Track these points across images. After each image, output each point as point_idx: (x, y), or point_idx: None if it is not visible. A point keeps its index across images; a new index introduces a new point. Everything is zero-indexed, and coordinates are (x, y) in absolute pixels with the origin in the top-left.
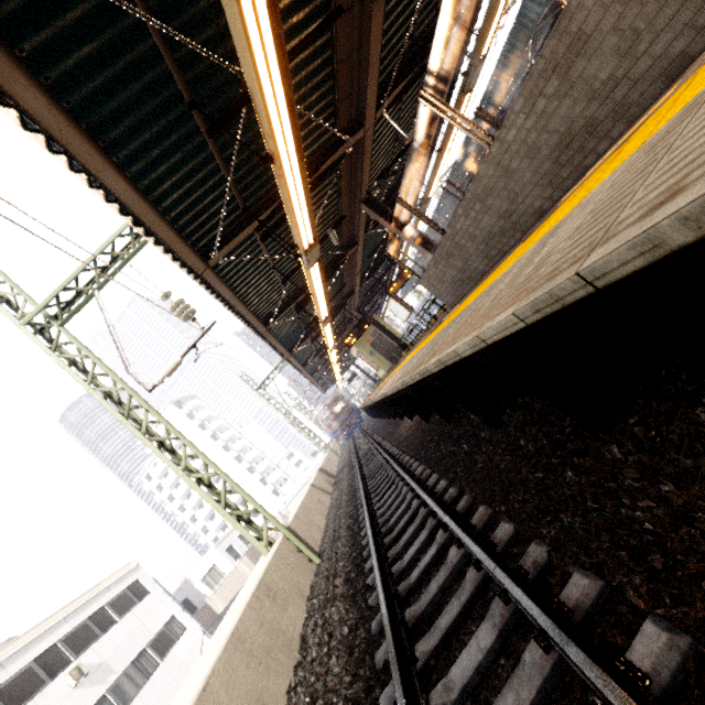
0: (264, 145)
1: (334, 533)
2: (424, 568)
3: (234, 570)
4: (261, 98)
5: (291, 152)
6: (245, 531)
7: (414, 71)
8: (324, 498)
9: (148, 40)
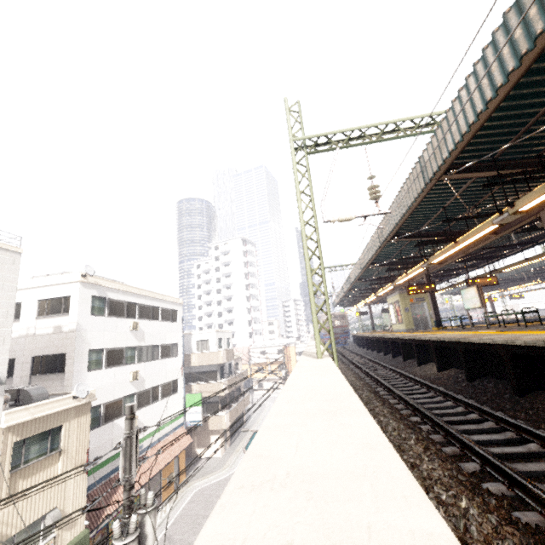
0: None
1: (352, 385)
2: (510, 453)
3: (216, 352)
4: None
5: None
6: (318, 336)
7: None
8: None
9: None
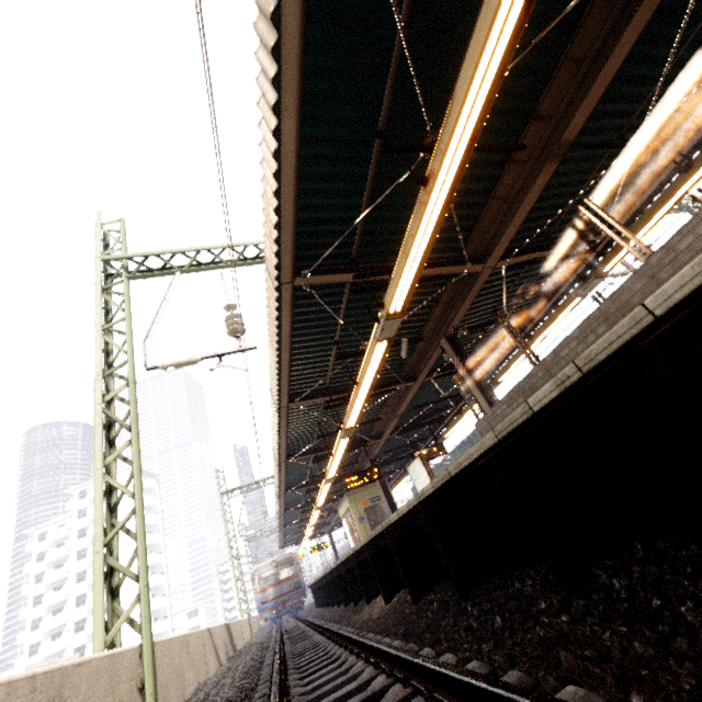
0: (403, 220)
1: (203, 701)
2: None
3: None
4: (461, 103)
5: (445, 187)
6: (101, 595)
7: (540, 256)
8: (212, 660)
9: (385, 66)
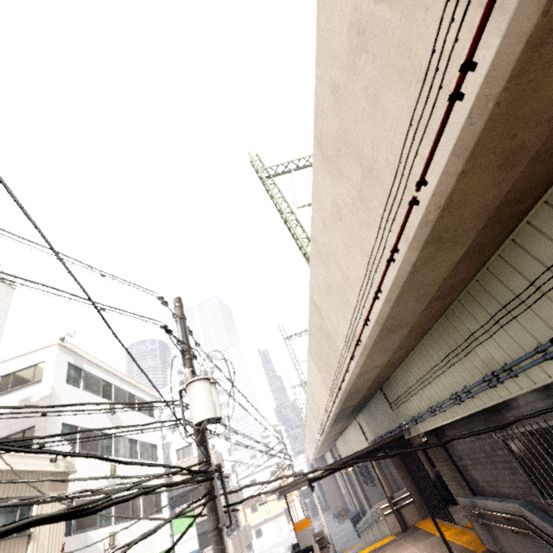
0: None
1: None
2: None
3: None
4: None
5: None
6: None
7: None
8: None
9: None
